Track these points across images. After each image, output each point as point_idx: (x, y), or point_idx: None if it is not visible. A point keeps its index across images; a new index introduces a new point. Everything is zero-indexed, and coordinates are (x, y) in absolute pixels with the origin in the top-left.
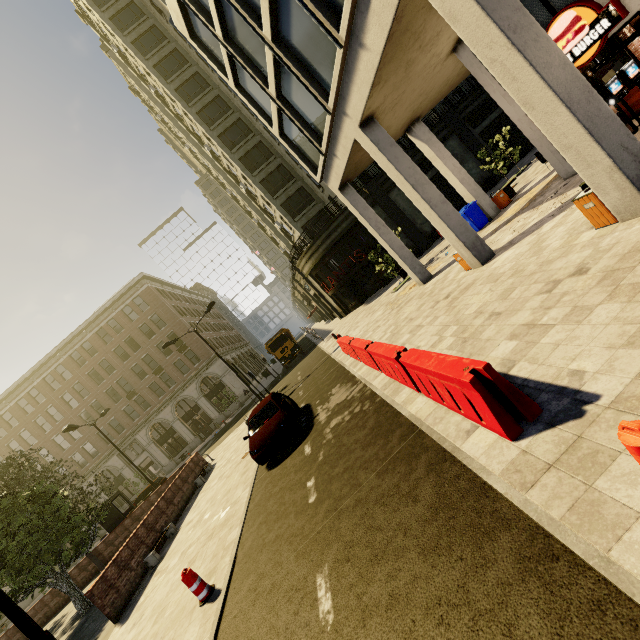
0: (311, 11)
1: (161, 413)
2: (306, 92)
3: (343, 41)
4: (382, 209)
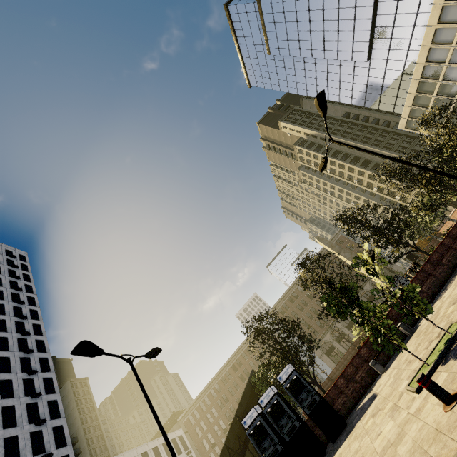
0: None
1: (364, 287)
2: None
3: None
4: None
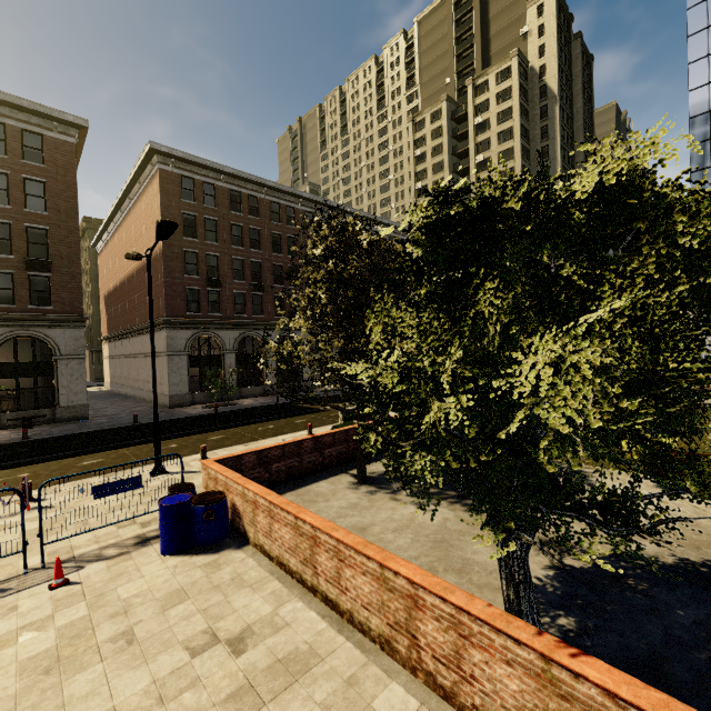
0: None
1: None
2: None
3: None
4: None
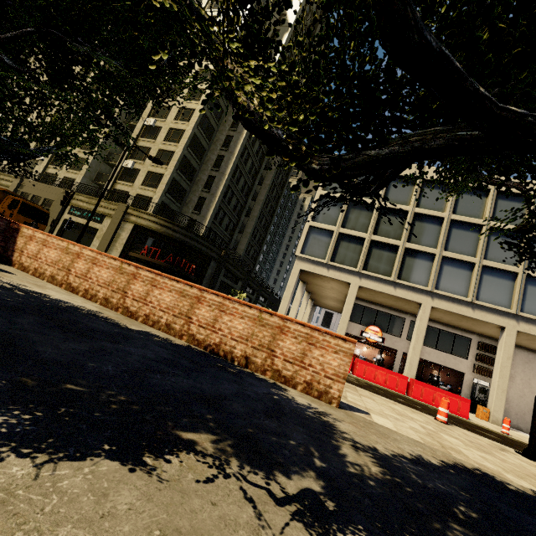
0: (397, 266)
1: None
2: (353, 252)
3: (395, 281)
4: (216, 268)
